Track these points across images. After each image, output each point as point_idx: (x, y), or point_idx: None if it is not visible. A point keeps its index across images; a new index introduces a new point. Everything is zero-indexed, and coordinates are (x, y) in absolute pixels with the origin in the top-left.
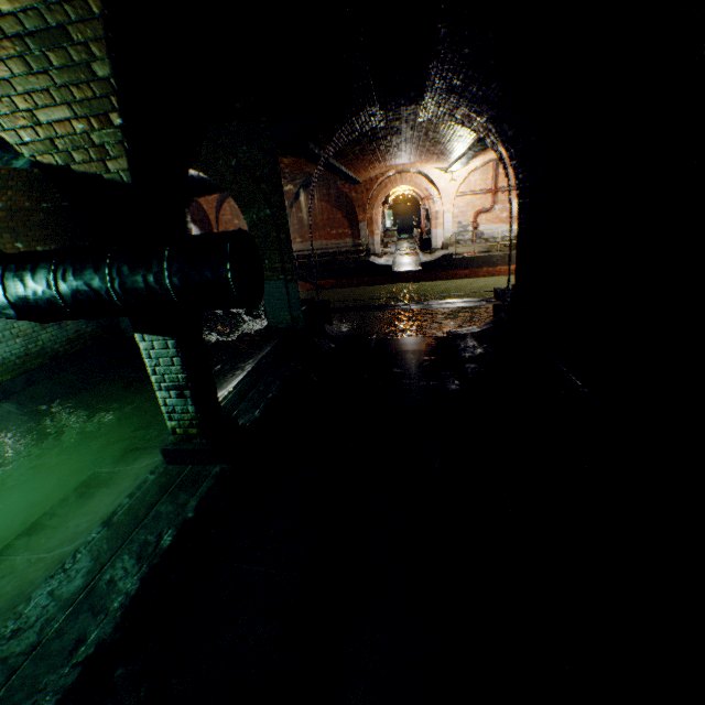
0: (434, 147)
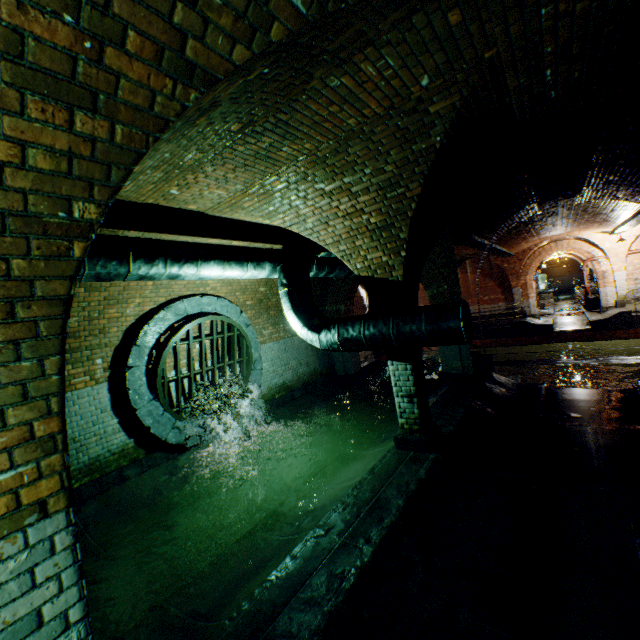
0: (593, 217)
